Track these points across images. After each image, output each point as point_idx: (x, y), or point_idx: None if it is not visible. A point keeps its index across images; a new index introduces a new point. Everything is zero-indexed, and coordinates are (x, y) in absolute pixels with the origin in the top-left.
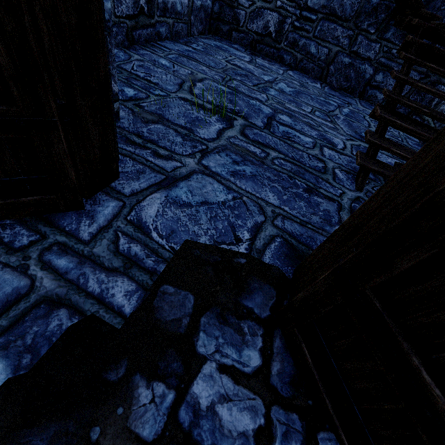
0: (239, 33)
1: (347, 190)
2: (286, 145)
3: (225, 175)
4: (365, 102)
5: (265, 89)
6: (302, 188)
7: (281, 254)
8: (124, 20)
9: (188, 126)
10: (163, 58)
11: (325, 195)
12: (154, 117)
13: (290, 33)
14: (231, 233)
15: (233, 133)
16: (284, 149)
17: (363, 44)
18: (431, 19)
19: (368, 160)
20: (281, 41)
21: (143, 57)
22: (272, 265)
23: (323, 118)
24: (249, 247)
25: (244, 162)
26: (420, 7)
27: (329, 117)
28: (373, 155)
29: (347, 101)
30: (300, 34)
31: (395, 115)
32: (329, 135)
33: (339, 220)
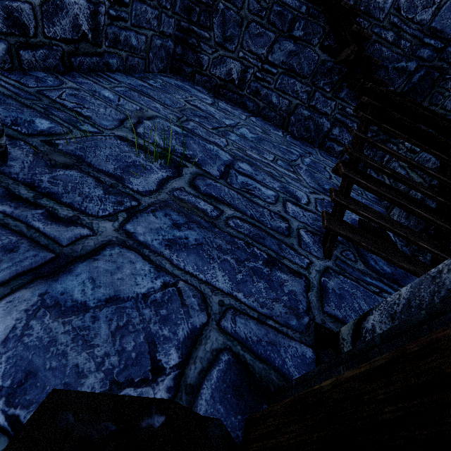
0: (202, 76)
1: (314, 259)
2: (245, 200)
3: (157, 246)
4: (324, 153)
5: (225, 133)
6: (262, 260)
7: (228, 388)
8: (58, 43)
9: (117, 173)
10: (108, 89)
11: (289, 268)
12: (68, 159)
13: (253, 82)
14: (148, 358)
15: (179, 183)
16: (241, 205)
17: (321, 100)
18: (381, 84)
19: (335, 223)
20: (244, 88)
21: (80, 85)
22: (211, 419)
23: (286, 168)
24: (174, 384)
25: (188, 224)
26: (371, 73)
27: (291, 167)
28: (340, 216)
29: (308, 150)
30: (262, 84)
31: (358, 174)
32: (292, 187)
33: (308, 305)
